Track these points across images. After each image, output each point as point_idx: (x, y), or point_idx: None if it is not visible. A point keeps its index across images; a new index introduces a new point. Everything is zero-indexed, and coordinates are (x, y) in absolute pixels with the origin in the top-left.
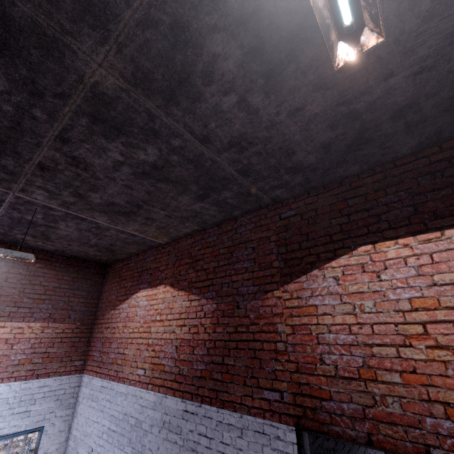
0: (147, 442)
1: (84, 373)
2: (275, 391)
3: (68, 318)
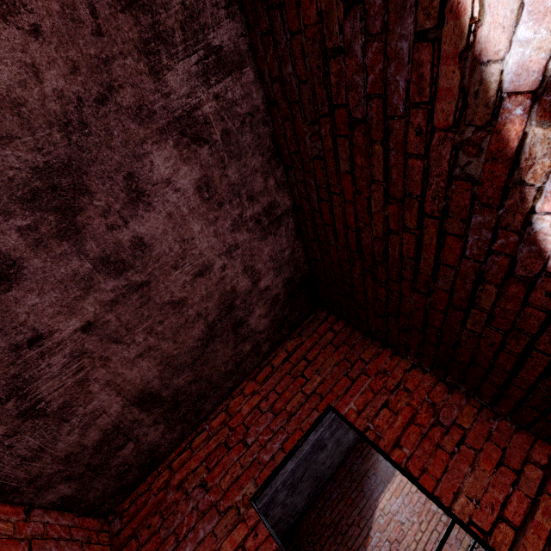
0: None
1: None
2: None
3: None
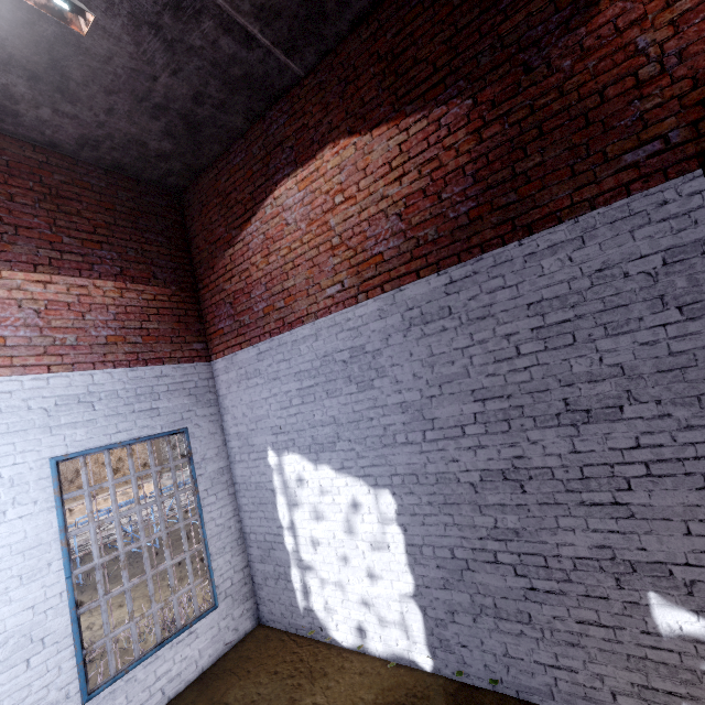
0: (386, 360)
1: (214, 359)
2: (647, 145)
3: (153, 278)
